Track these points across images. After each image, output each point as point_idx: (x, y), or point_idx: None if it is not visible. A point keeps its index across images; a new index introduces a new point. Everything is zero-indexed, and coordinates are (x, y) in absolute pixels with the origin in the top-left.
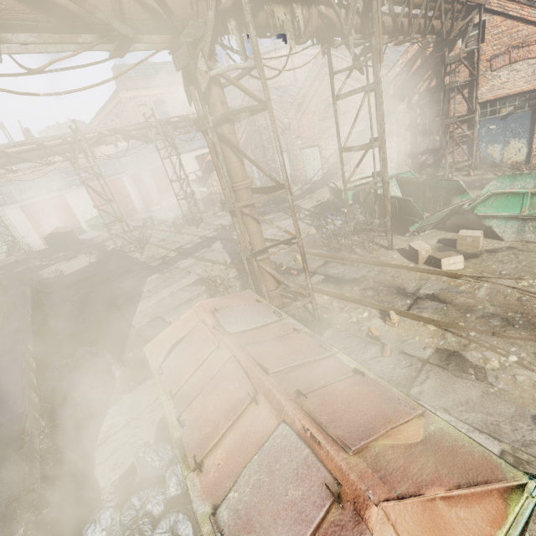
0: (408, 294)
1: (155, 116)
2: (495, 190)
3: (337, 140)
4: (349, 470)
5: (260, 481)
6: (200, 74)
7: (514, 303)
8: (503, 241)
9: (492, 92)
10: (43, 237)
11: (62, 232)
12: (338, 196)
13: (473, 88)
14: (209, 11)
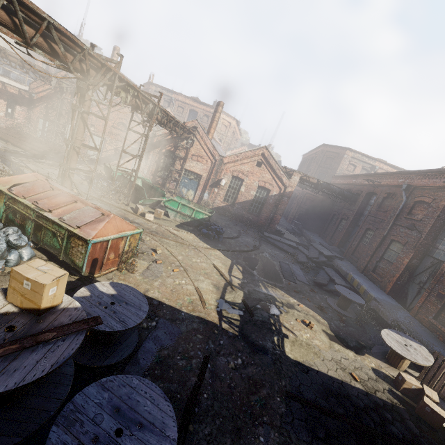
0: (129, 220)
1: None
2: (172, 198)
3: (123, 146)
4: (108, 212)
5: (80, 213)
6: (88, 95)
7: (162, 231)
8: (170, 219)
9: (190, 167)
10: None
11: None
12: (109, 173)
13: (185, 161)
14: (102, 82)
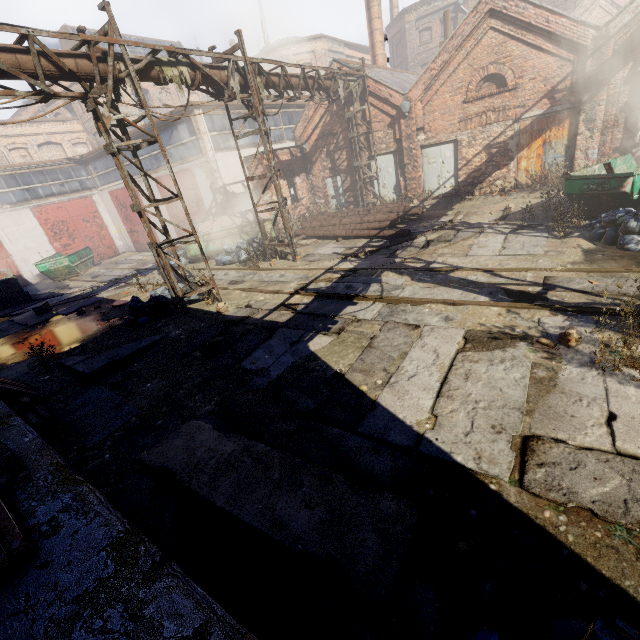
0: None
1: (244, 49)
2: None
3: None
4: None
5: None
6: None
7: None
8: None
9: None
10: None
11: None
12: (606, 189)
13: None
14: None
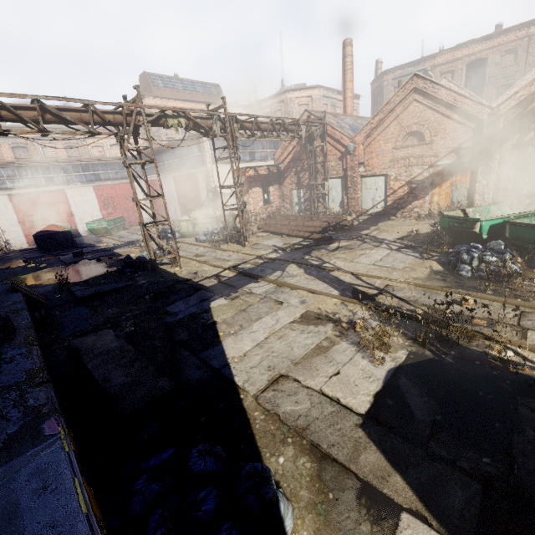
0: None
1: (225, 108)
2: None
3: None
4: None
5: None
6: None
7: None
8: None
9: None
10: (28, 234)
11: (57, 231)
12: (464, 227)
13: None
14: None
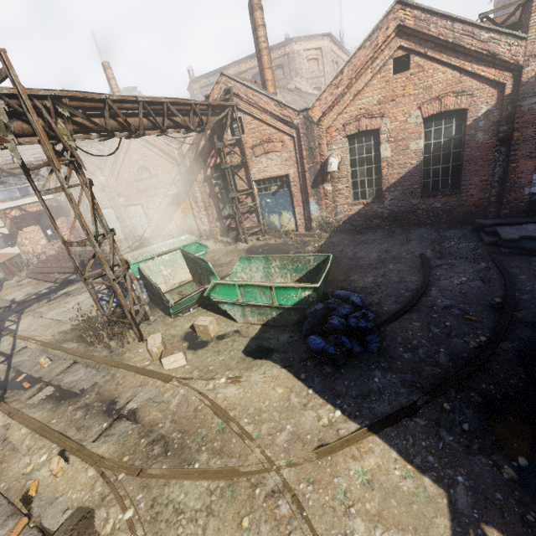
0: (114, 411)
1: None
2: (215, 281)
3: (58, 234)
4: None
5: None
6: None
7: (190, 415)
8: (237, 323)
9: (261, 173)
10: None
11: None
12: None
13: (247, 168)
14: None
